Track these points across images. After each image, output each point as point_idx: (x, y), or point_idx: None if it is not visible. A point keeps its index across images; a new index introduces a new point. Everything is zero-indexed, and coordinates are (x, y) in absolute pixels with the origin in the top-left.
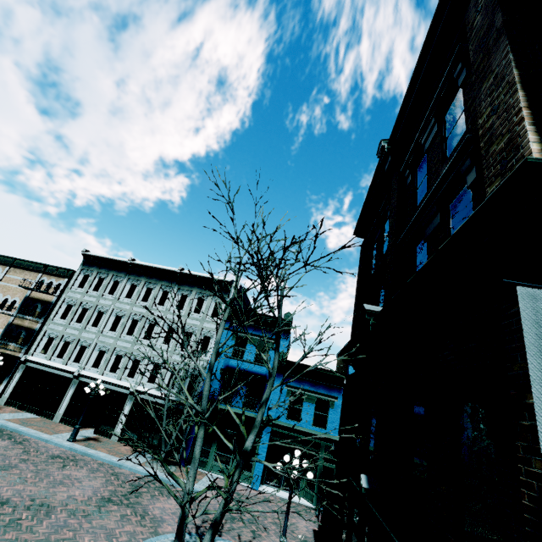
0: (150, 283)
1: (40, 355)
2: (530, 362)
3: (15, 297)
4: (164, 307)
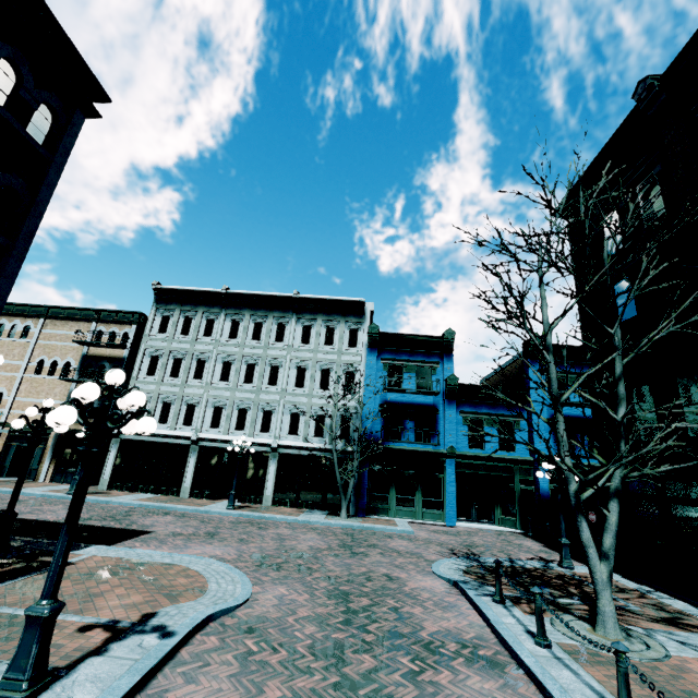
0: (257, 316)
1: None
2: None
3: (67, 358)
4: (285, 344)
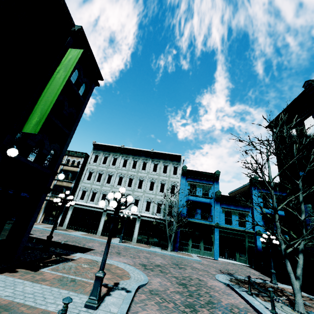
0: (135, 158)
1: (80, 200)
2: None
3: None
4: (146, 171)
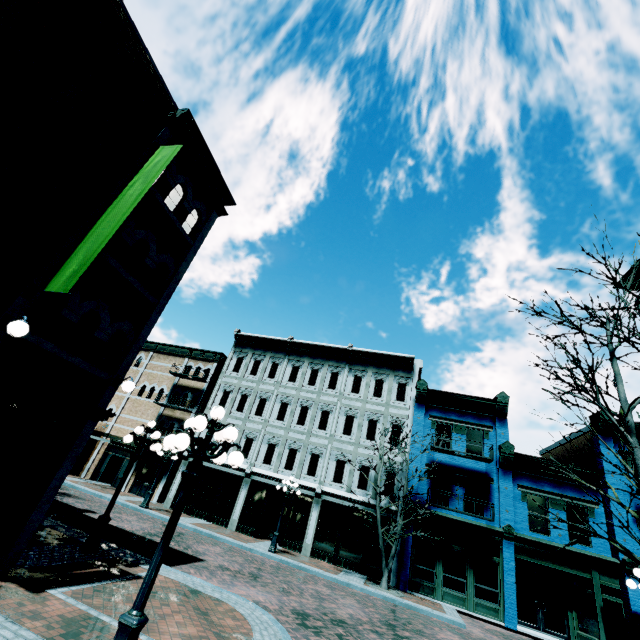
0: (314, 363)
1: None
2: None
3: (162, 385)
4: (337, 391)
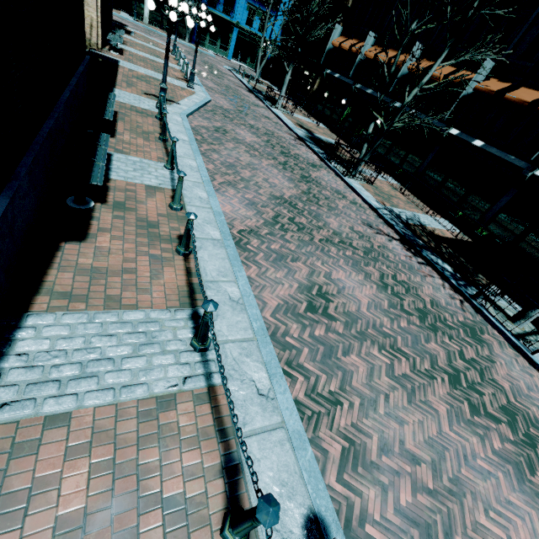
0: None
1: None
2: (333, 33)
3: None
4: None
